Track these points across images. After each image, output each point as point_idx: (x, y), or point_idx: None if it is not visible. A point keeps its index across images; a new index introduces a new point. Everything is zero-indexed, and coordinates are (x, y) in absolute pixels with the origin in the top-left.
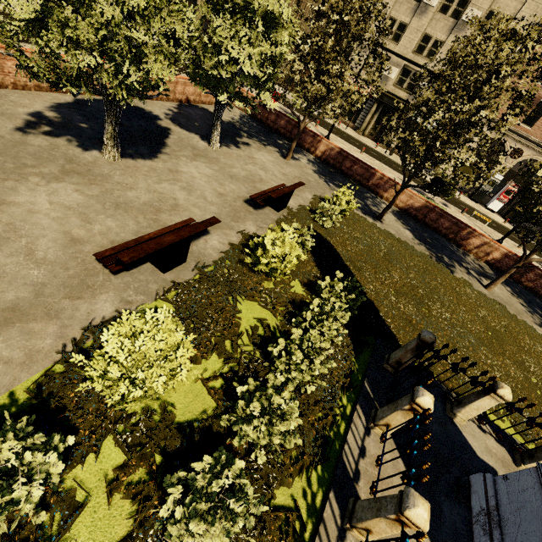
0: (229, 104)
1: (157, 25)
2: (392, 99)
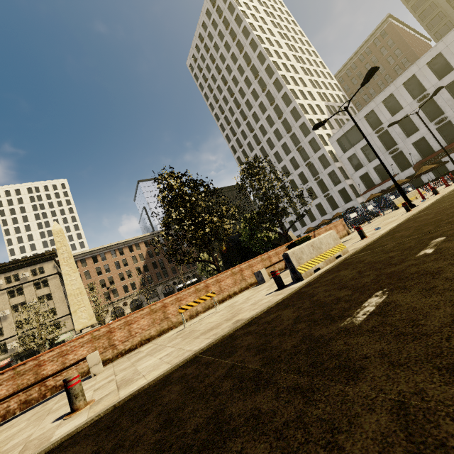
0: None
1: None
2: (27, 350)
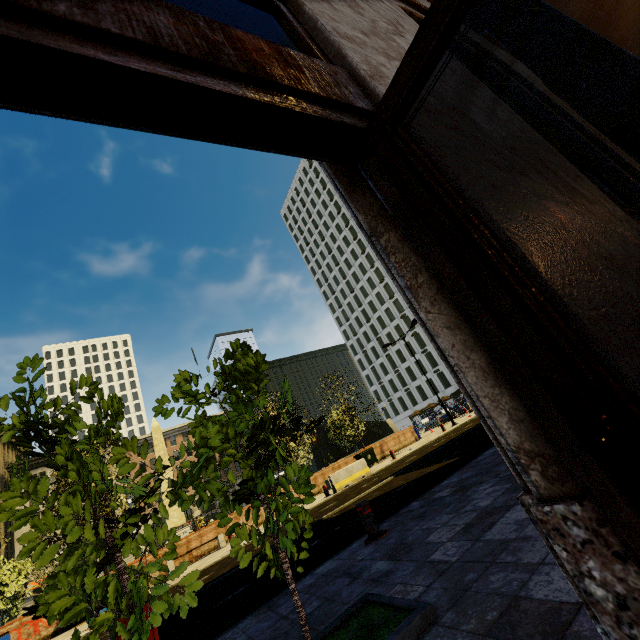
0: (8, 611)
1: (7, 581)
2: None
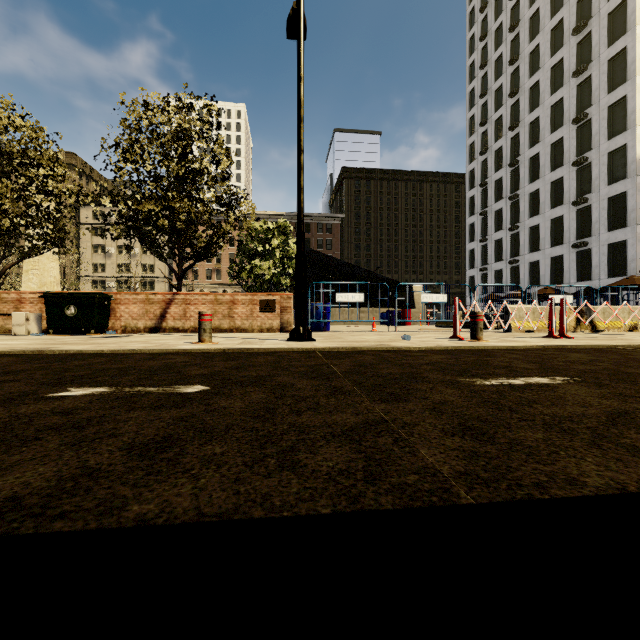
0: None
1: None
2: None
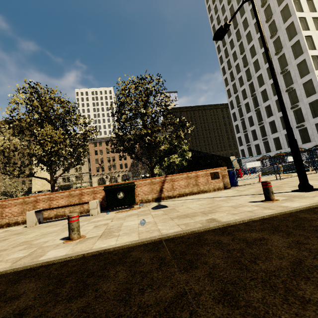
0: None
1: None
2: (64, 186)
